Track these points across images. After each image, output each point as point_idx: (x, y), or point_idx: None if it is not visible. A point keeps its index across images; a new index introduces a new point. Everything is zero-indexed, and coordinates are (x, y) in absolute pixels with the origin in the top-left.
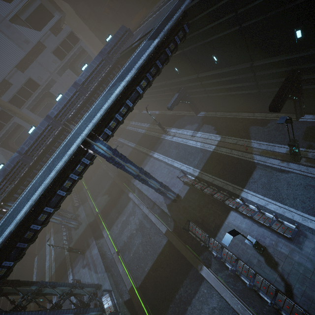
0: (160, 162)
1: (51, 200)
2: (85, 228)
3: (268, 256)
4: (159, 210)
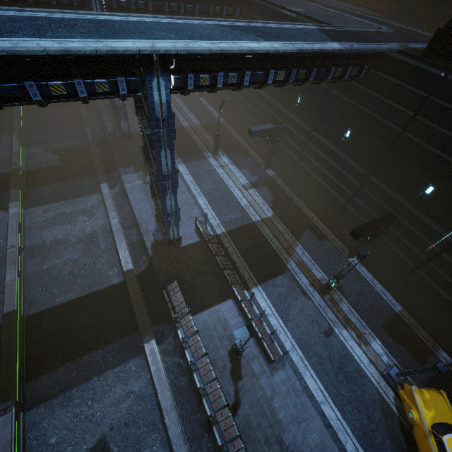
0: (182, 182)
1: (0, 83)
2: None
3: (238, 366)
4: (136, 237)
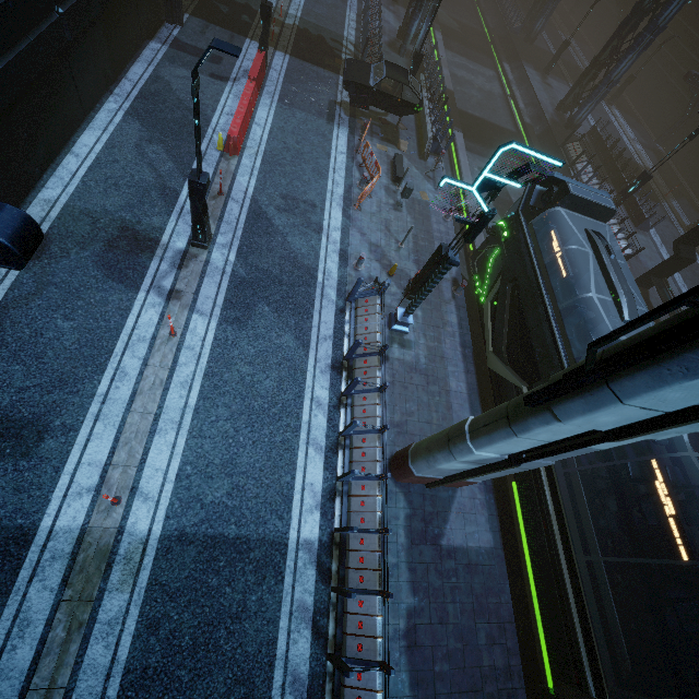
0: None
1: None
2: None
3: None
4: (530, 114)
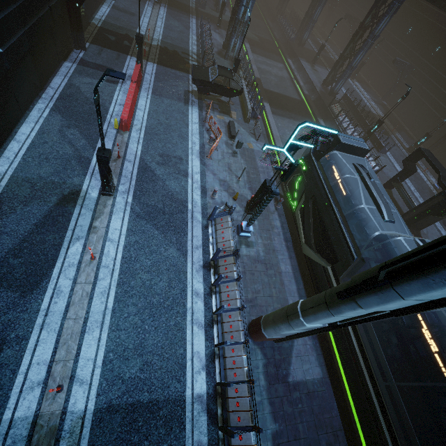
0: None
1: None
2: (227, 21)
3: None
4: (307, 88)
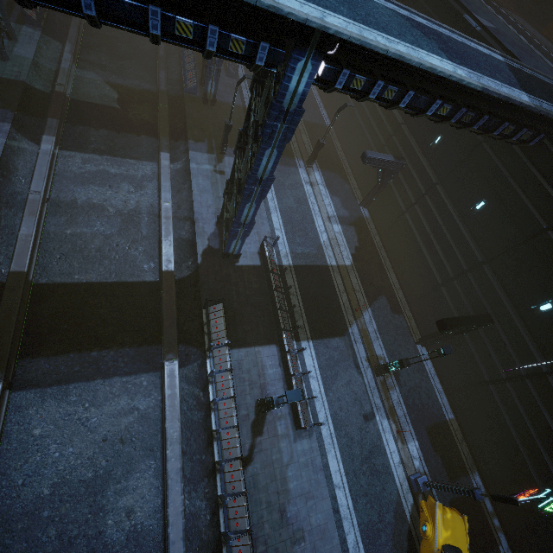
0: None
1: None
2: (8, 80)
3: (261, 421)
4: (187, 234)
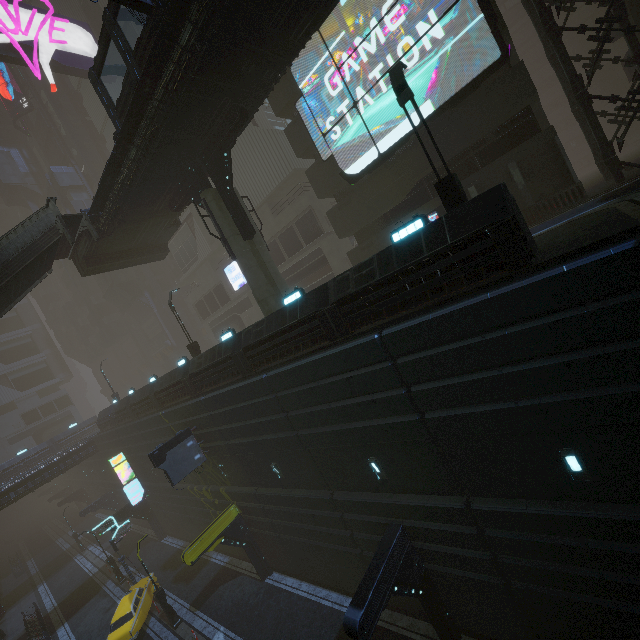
0: (35, 598)
1: None
2: None
3: None
4: None
